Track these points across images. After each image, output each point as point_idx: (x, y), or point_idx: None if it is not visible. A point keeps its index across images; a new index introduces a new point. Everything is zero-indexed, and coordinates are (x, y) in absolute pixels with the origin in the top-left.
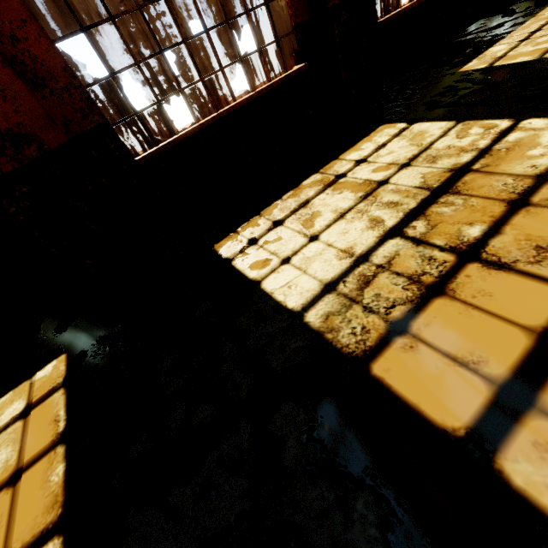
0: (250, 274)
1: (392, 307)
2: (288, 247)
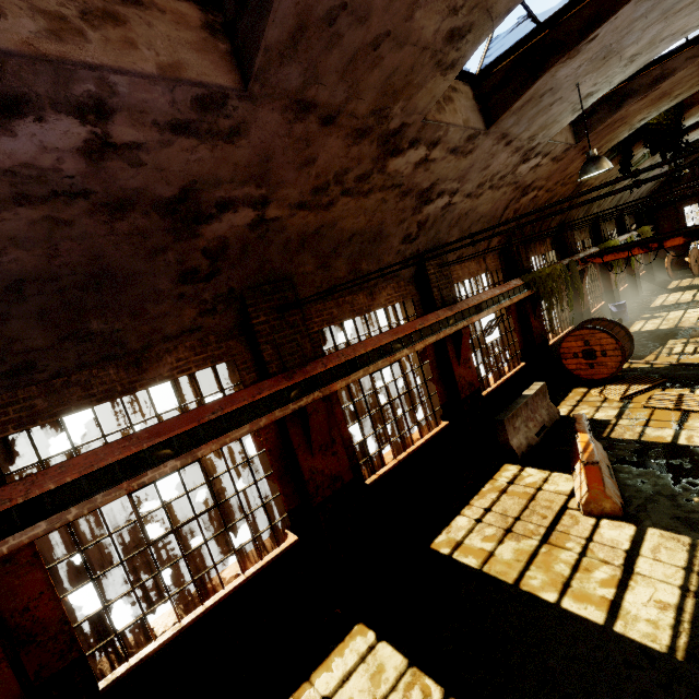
0: None
1: None
2: None
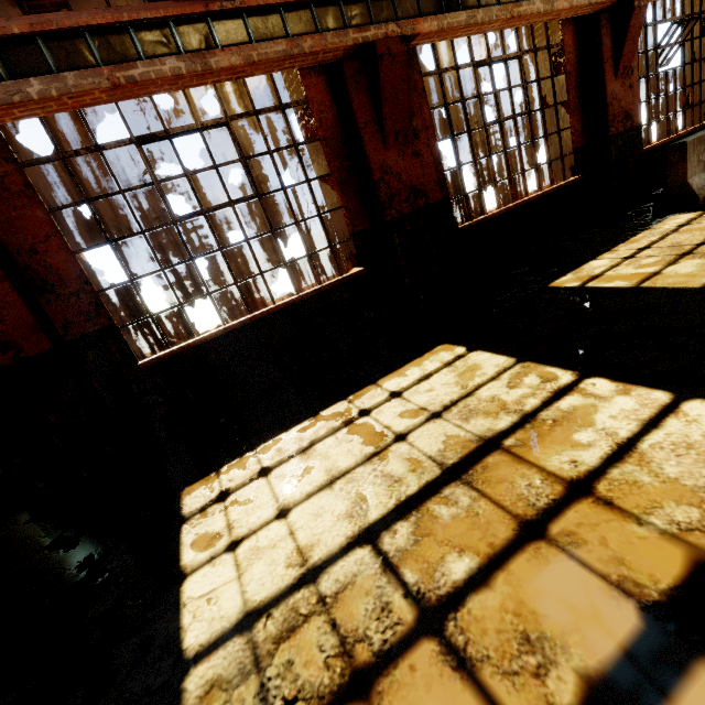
0: (185, 556)
1: (292, 702)
2: (250, 520)
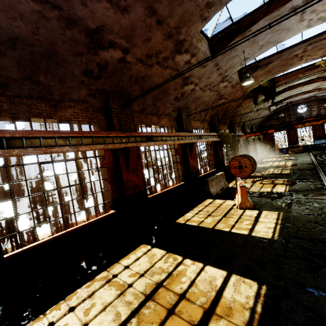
0: None
1: None
2: None
